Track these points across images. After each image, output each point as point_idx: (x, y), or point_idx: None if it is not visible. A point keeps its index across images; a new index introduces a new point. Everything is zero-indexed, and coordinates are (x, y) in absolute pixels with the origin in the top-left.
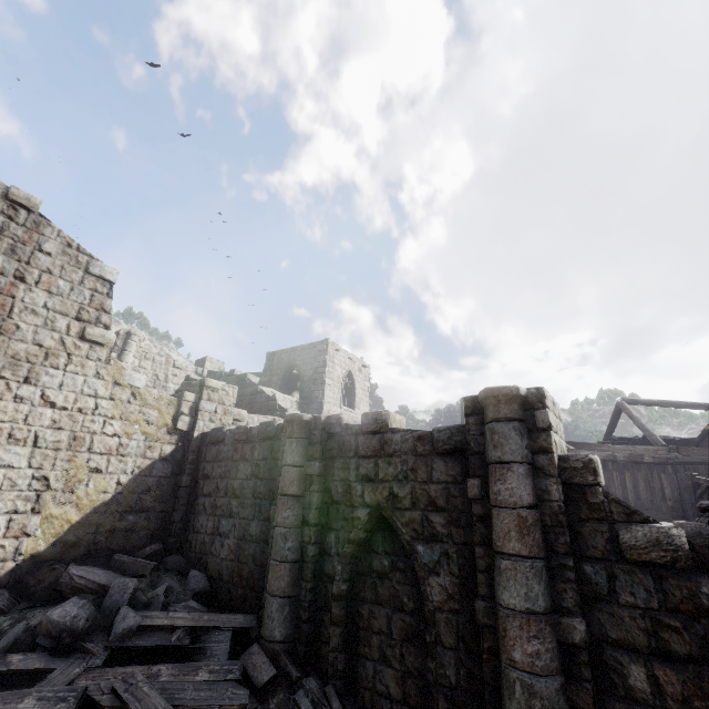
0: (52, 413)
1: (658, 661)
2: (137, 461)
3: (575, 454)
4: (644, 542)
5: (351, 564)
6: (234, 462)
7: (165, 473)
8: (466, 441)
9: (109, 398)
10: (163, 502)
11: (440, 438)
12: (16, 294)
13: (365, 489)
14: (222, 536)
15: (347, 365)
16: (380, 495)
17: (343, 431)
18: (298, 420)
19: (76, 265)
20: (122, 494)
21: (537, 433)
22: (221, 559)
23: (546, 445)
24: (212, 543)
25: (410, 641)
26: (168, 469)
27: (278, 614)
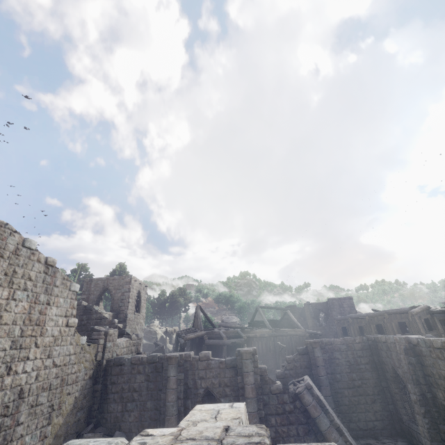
0: (56, 370)
1: (277, 416)
2: (82, 383)
3: (262, 367)
4: (275, 388)
5: None
6: (133, 374)
7: (90, 385)
8: (237, 364)
9: (74, 353)
10: (89, 401)
11: (228, 363)
12: (46, 312)
13: (202, 382)
14: (129, 411)
15: (138, 287)
16: (208, 383)
17: (192, 359)
18: (175, 357)
19: (66, 288)
20: (76, 403)
21: (255, 362)
22: (130, 422)
23: (257, 366)
24: (122, 416)
25: None
26: (92, 382)
27: None
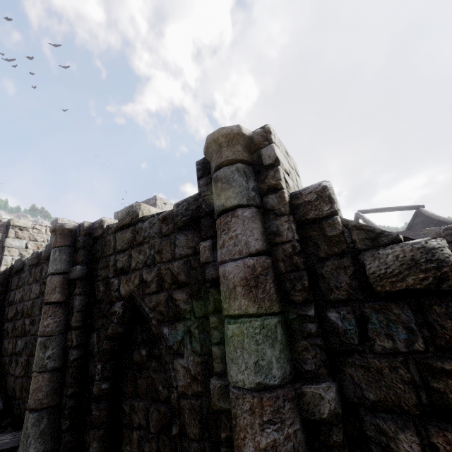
0: None
1: (435, 424)
2: None
3: (307, 187)
4: (396, 266)
5: (112, 360)
6: (28, 285)
7: None
8: (199, 205)
9: None
10: None
11: (179, 211)
12: None
13: (120, 282)
14: (17, 355)
15: None
16: (132, 285)
17: (105, 232)
18: (60, 229)
19: None
20: None
21: (265, 172)
22: (15, 378)
23: (275, 182)
24: (10, 363)
25: (165, 433)
26: None
27: (34, 429)
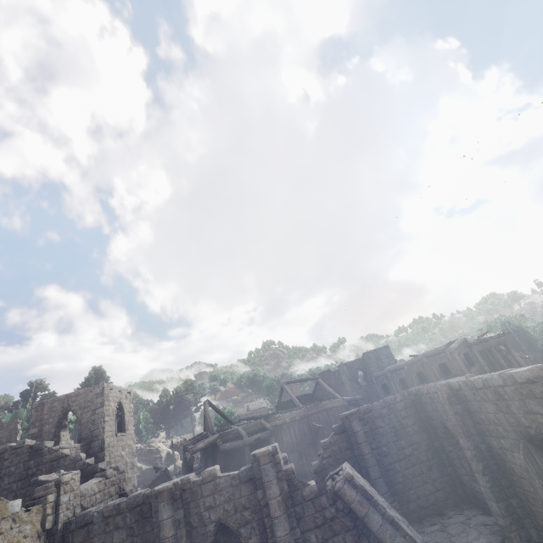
0: None
1: (316, 529)
2: None
3: (288, 468)
4: (309, 492)
5: None
6: (108, 534)
7: None
8: (254, 474)
9: None
10: None
11: (243, 475)
12: None
13: (210, 513)
14: None
15: (118, 397)
16: (219, 513)
17: (192, 485)
18: (167, 489)
19: None
20: None
21: (277, 464)
22: None
23: (280, 468)
24: None
25: None
26: None
27: None
